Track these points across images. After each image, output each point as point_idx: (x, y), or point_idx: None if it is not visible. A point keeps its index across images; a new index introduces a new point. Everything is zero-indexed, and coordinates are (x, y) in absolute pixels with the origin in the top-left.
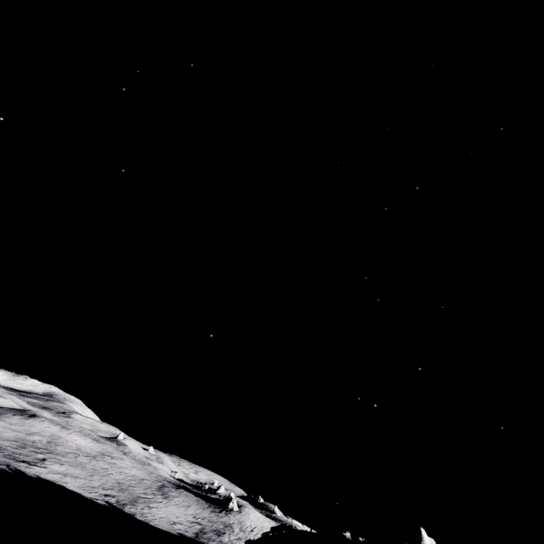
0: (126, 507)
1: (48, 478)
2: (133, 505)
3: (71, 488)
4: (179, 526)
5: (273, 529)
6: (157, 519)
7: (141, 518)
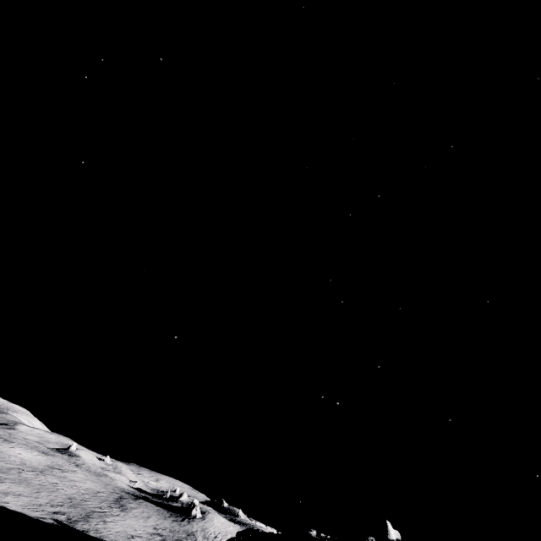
0: (78, 523)
1: None
2: (86, 521)
3: (13, 508)
4: (138, 539)
5: (239, 534)
6: (113, 534)
7: (95, 535)
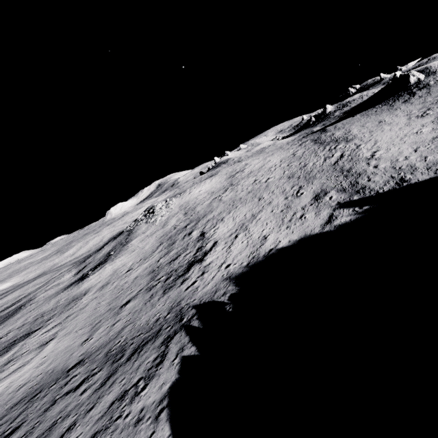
0: (364, 185)
1: (241, 259)
2: (358, 176)
3: (282, 240)
4: None
5: None
6: (425, 155)
7: (423, 175)
